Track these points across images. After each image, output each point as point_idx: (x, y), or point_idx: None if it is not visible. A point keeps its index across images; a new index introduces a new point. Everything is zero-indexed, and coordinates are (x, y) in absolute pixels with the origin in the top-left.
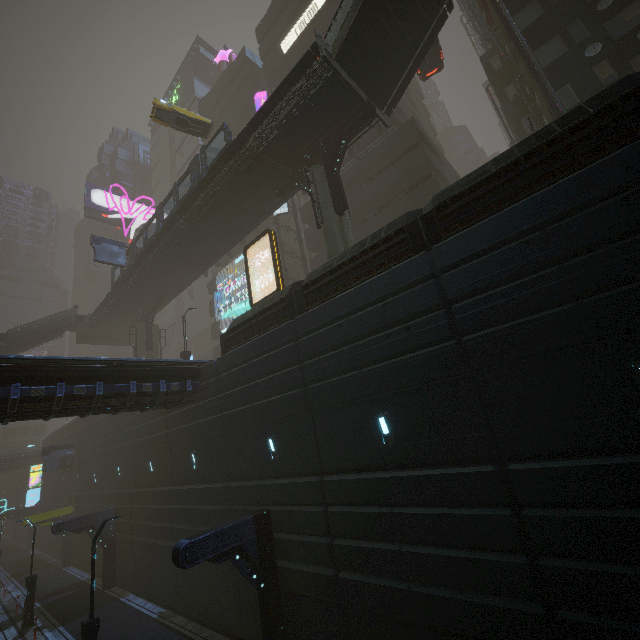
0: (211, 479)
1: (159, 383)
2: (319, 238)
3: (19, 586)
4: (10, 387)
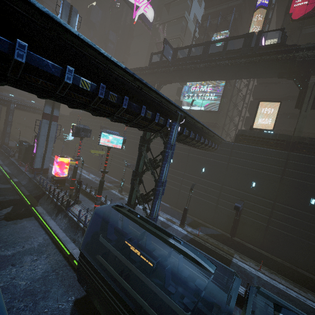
0: (211, 180)
1: (215, 144)
2: (262, 93)
3: (89, 172)
4: (200, 137)
